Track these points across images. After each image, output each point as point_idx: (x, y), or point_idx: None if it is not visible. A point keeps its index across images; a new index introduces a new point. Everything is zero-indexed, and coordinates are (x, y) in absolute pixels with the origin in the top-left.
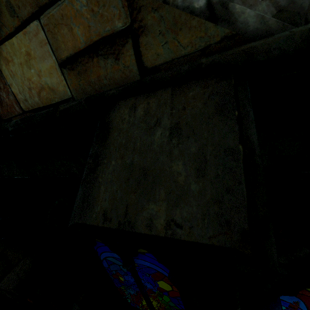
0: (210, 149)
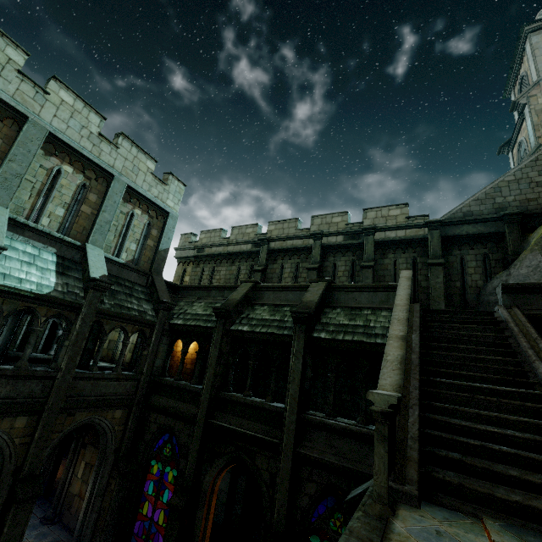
0: (357, 492)
